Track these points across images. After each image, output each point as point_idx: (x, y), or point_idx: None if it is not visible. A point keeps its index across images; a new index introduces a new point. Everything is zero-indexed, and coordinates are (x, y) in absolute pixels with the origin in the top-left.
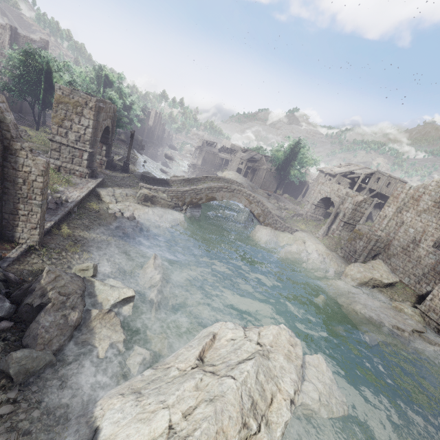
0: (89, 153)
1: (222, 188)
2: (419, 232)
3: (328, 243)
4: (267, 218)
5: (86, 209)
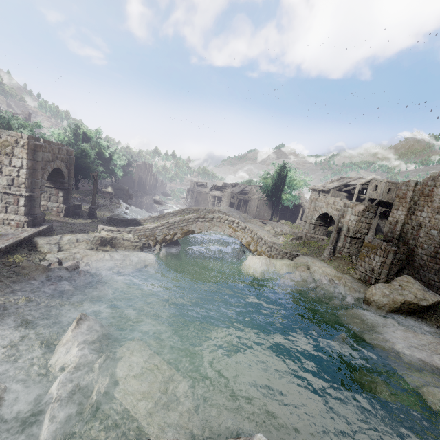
0: (26, 198)
1: (198, 218)
2: None
3: (337, 265)
4: (258, 246)
5: (1, 264)
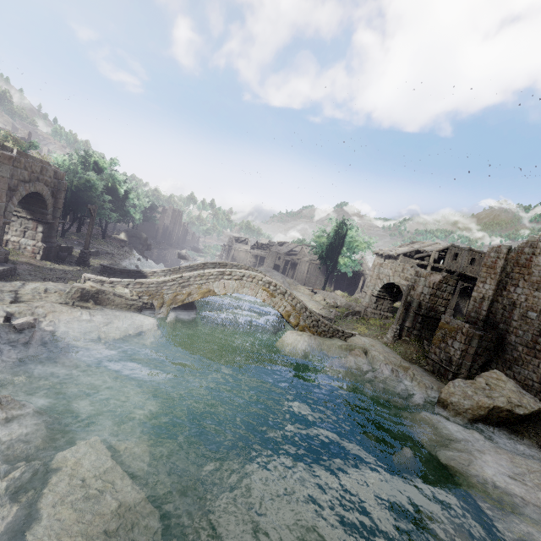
0: None
1: (223, 275)
2: None
3: (404, 351)
4: (301, 319)
5: None
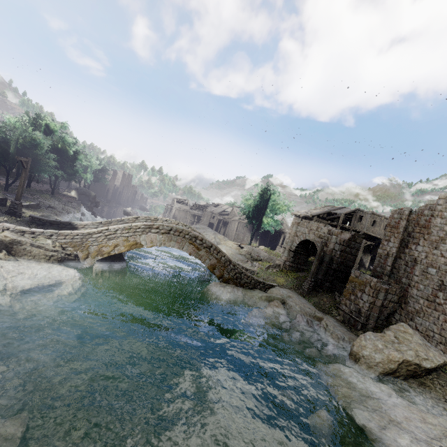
0: None
1: (150, 228)
2: (445, 272)
3: (317, 302)
4: (226, 271)
5: None
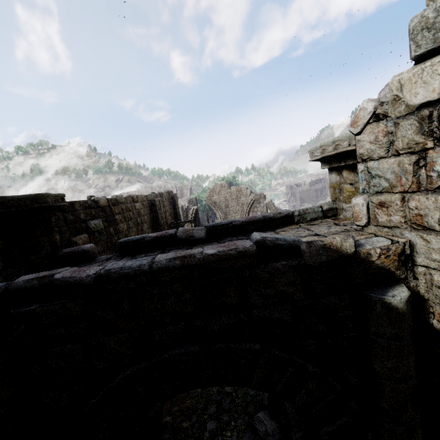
0: None
1: None
2: None
3: None
4: None
5: None
